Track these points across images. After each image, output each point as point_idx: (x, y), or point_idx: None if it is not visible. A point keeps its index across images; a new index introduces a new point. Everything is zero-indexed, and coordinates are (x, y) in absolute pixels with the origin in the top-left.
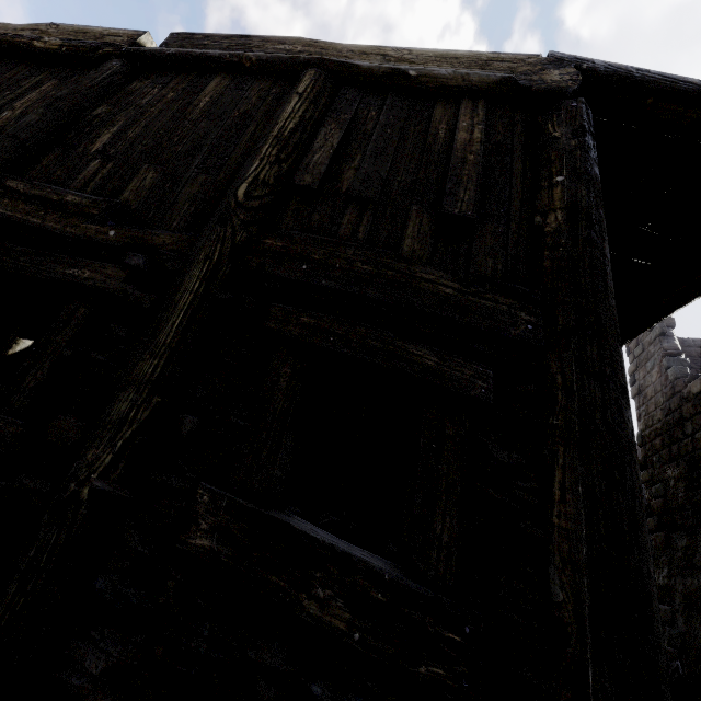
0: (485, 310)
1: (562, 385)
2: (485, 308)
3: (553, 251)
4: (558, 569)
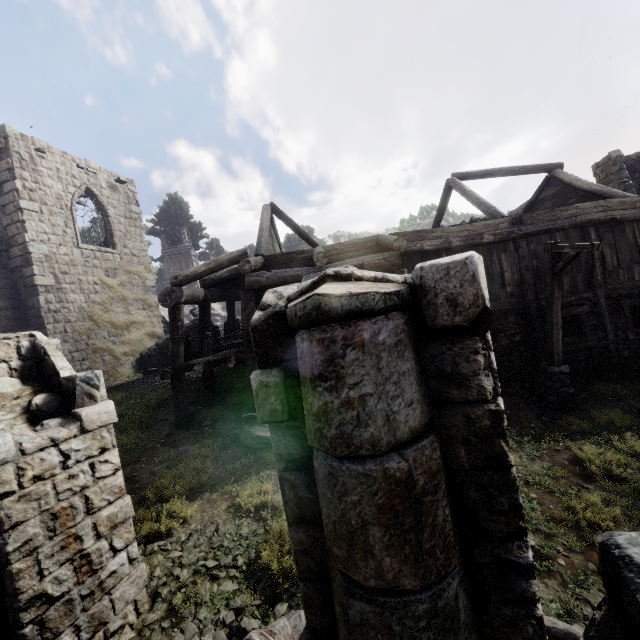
0: None
1: None
2: None
3: None
4: None
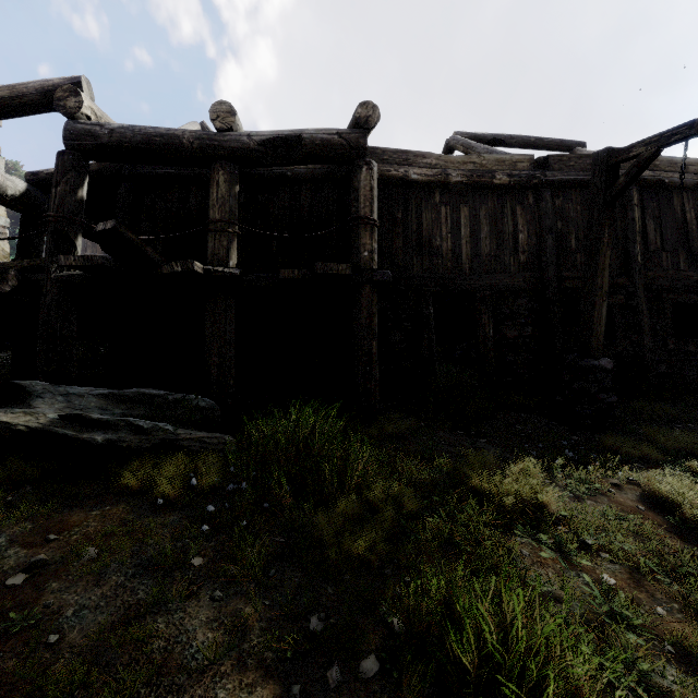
0: None
1: None
2: None
3: None
4: None
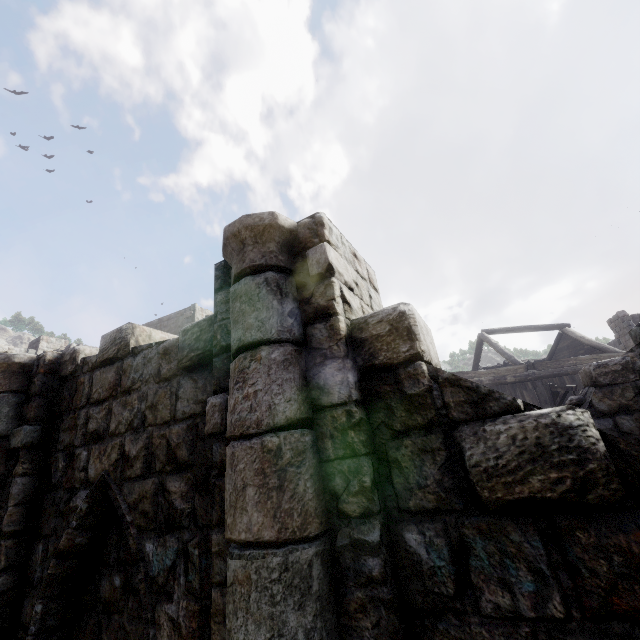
0: None
1: None
2: None
3: None
4: None
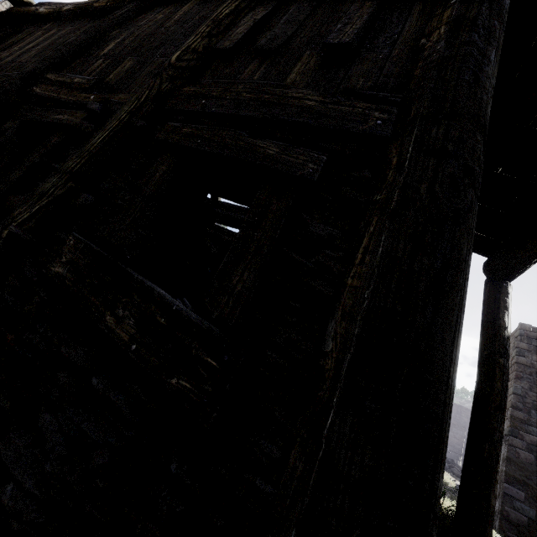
0: (339, 113)
1: (395, 164)
2: (340, 112)
3: (426, 59)
4: (335, 322)
